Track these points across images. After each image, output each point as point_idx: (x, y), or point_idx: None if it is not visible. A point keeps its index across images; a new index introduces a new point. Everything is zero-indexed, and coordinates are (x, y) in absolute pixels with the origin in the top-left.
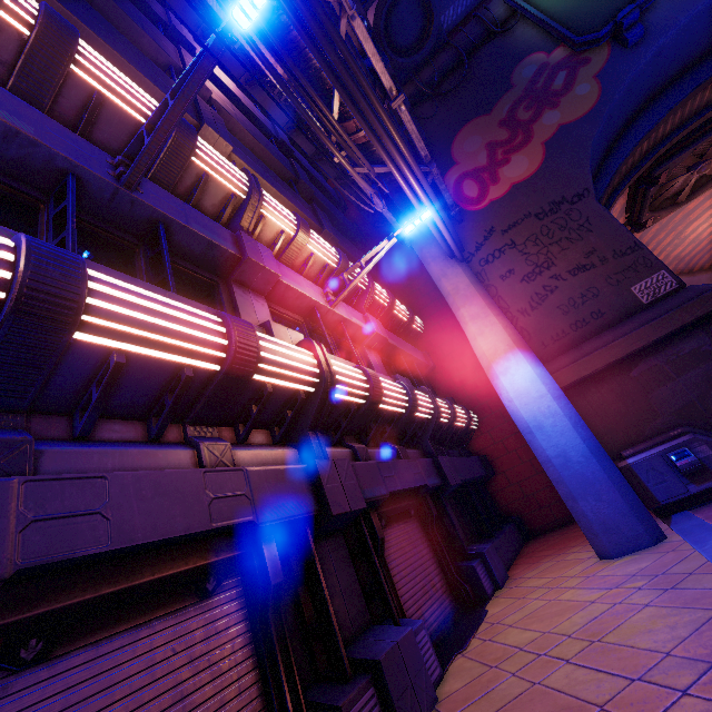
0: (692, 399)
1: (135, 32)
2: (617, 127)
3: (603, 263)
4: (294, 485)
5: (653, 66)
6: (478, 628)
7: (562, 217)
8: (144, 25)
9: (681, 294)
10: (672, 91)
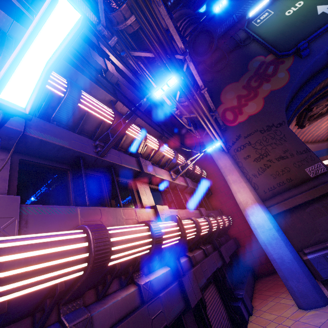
0: None
1: (88, 57)
2: (296, 90)
3: (292, 156)
4: (176, 295)
5: (313, 66)
6: None
7: (272, 133)
8: (91, 53)
9: None
10: (320, 75)
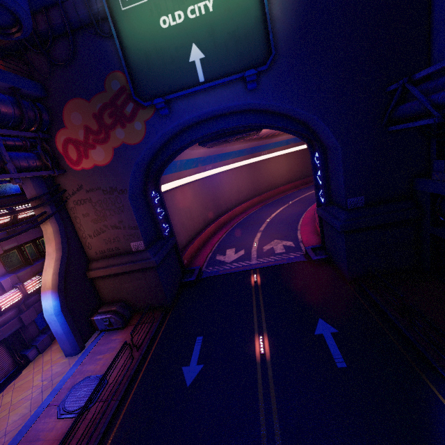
0: (133, 290)
1: None
2: (164, 142)
3: (124, 228)
4: None
5: (178, 126)
6: (10, 384)
7: (114, 198)
8: None
9: (143, 254)
10: (197, 128)
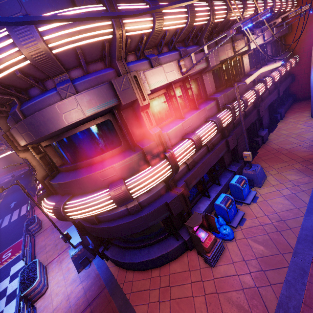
0: None
1: None
2: None
3: None
4: (256, 114)
5: None
6: (275, 129)
7: None
8: None
9: None
10: None
